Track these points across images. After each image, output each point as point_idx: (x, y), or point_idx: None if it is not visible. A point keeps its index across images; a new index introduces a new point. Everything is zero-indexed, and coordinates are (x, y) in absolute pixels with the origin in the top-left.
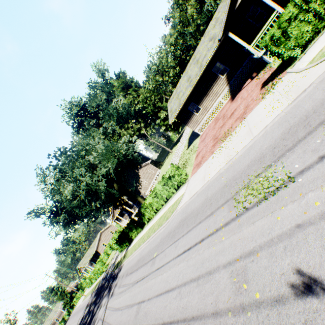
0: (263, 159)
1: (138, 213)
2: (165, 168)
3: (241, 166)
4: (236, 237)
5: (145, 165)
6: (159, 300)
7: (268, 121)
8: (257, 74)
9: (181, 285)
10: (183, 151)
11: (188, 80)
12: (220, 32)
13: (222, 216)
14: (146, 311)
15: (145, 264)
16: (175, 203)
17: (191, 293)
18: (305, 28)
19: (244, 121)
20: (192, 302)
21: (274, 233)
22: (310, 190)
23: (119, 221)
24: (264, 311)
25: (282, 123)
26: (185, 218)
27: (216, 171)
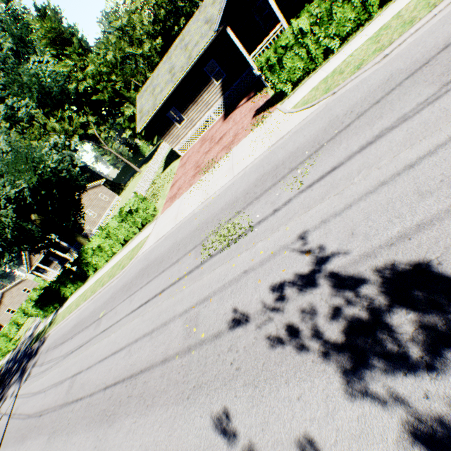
0: (236, 204)
1: (77, 260)
2: (128, 195)
3: (216, 209)
4: (196, 285)
5: (95, 186)
6: (103, 365)
7: (250, 161)
8: (254, 96)
9: (132, 342)
10: (156, 174)
11: (170, 71)
12: (216, 22)
13: (188, 264)
14: (84, 381)
15: (87, 328)
16: (137, 248)
17: (142, 348)
18: (299, 64)
19: (229, 153)
20: (142, 356)
21: (227, 279)
22: (260, 240)
23: (41, 273)
24: (205, 347)
25: (259, 167)
26: (147, 266)
27: (190, 211)
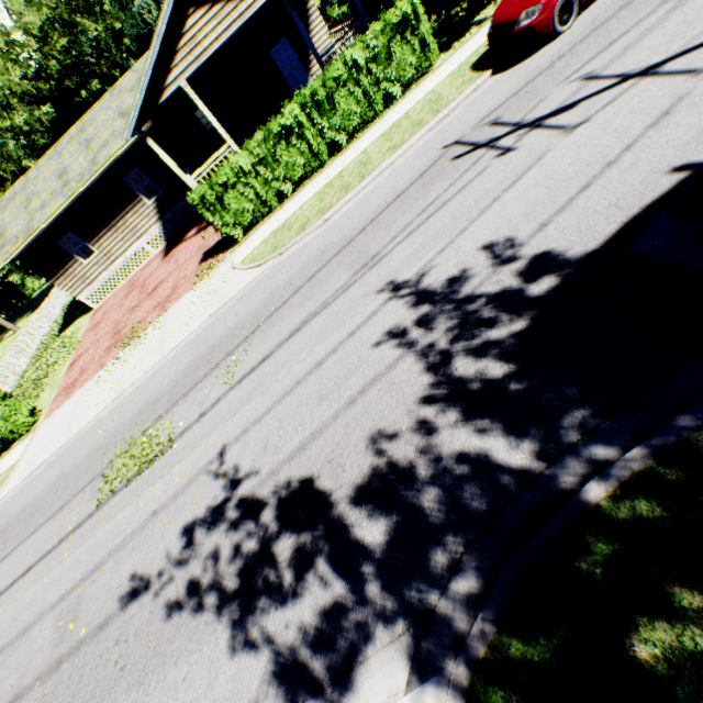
0: (159, 404)
1: None
2: None
3: (133, 411)
4: (86, 548)
5: None
6: None
7: (186, 335)
8: (207, 228)
9: None
10: (46, 338)
11: (61, 176)
12: (127, 130)
13: (78, 511)
14: None
15: None
16: None
17: None
18: (248, 205)
19: (164, 317)
20: None
21: (131, 528)
22: (180, 461)
23: None
24: (85, 649)
25: (195, 346)
26: (6, 526)
27: (95, 414)
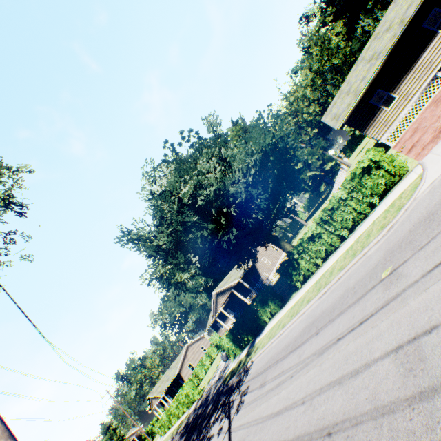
0: None
1: (285, 263)
2: None
3: None
4: None
5: None
6: None
7: None
8: None
9: None
10: None
11: (369, 61)
12: None
13: None
14: None
15: (352, 305)
16: (398, 199)
17: None
18: None
19: None
20: None
21: None
22: None
23: (218, 327)
24: None
25: None
26: None
27: None
